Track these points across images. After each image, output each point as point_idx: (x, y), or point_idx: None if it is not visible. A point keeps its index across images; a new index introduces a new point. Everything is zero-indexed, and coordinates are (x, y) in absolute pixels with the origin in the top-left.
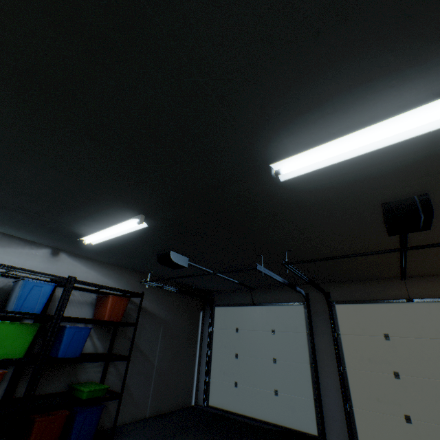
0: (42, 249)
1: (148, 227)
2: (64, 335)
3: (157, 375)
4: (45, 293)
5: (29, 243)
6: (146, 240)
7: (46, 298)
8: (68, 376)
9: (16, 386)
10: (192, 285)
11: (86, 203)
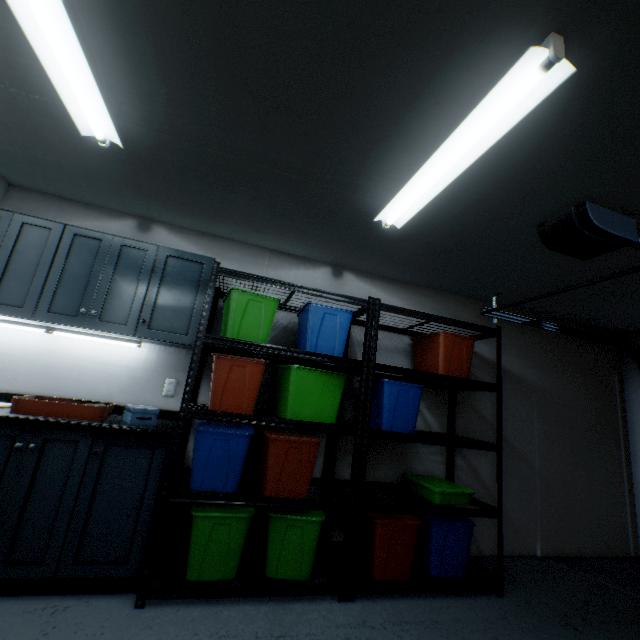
0: (320, 269)
1: (549, 107)
2: (384, 396)
3: (543, 486)
4: (340, 325)
5: (301, 261)
6: (520, 179)
7: (344, 333)
8: (396, 461)
9: (333, 464)
10: (586, 320)
11: (393, 67)
